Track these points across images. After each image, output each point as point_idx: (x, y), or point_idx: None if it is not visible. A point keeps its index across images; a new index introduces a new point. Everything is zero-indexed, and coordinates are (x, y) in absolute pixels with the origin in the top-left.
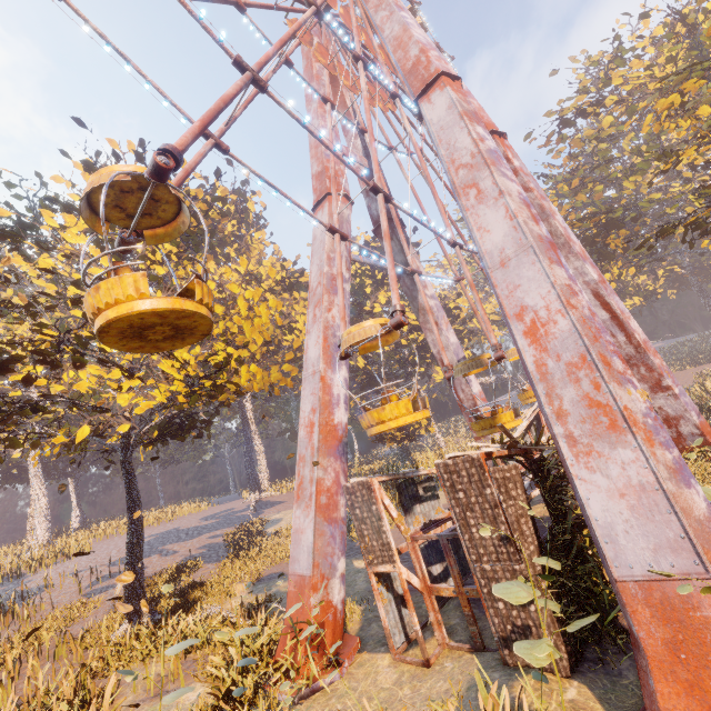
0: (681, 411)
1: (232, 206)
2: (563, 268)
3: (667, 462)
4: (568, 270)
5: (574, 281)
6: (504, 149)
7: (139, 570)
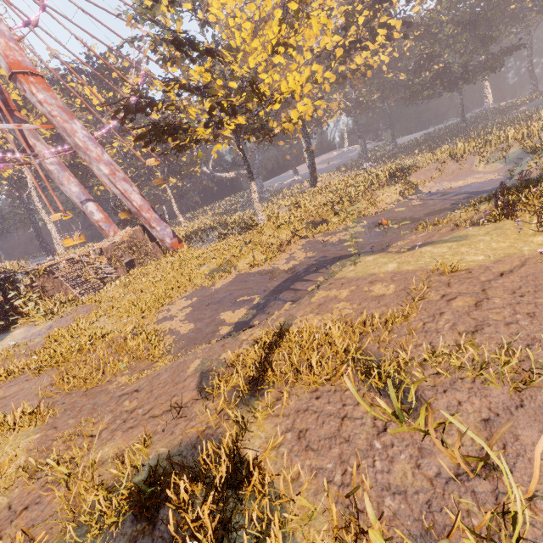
0: (163, 238)
1: None
2: None
3: None
4: None
5: None
6: (29, 86)
7: None
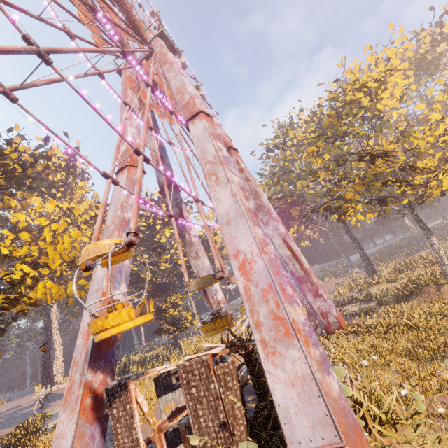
0: (328, 309)
1: (64, 162)
2: (261, 228)
3: (316, 357)
4: (263, 229)
5: (267, 236)
6: (237, 157)
7: None
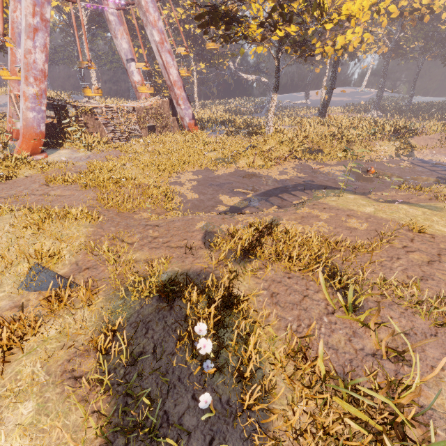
0: (183, 116)
1: None
2: (33, 42)
3: (28, 106)
4: (35, 43)
5: (35, 48)
6: None
7: None
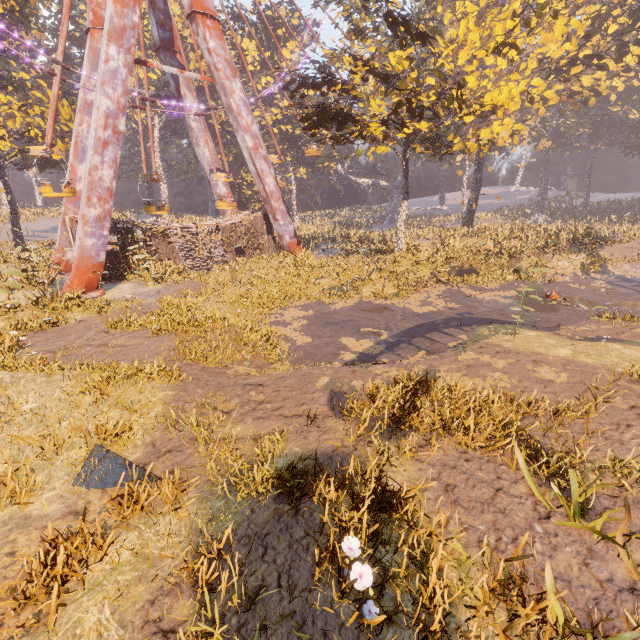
0: (282, 234)
1: None
2: (102, 157)
3: (87, 231)
4: (104, 158)
5: (103, 164)
6: (204, 30)
7: (19, 232)
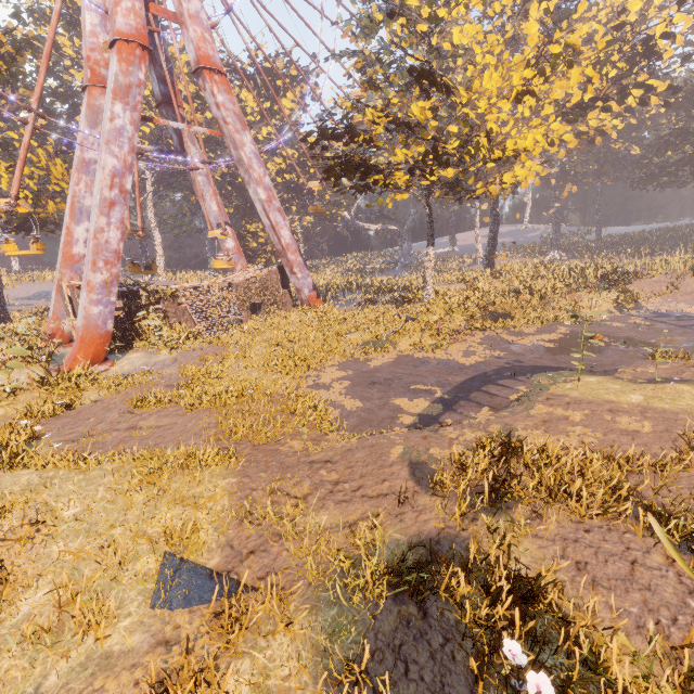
0: (301, 287)
1: None
2: (108, 218)
3: (93, 299)
4: (111, 219)
5: (110, 226)
6: (212, 84)
7: (2, 302)
